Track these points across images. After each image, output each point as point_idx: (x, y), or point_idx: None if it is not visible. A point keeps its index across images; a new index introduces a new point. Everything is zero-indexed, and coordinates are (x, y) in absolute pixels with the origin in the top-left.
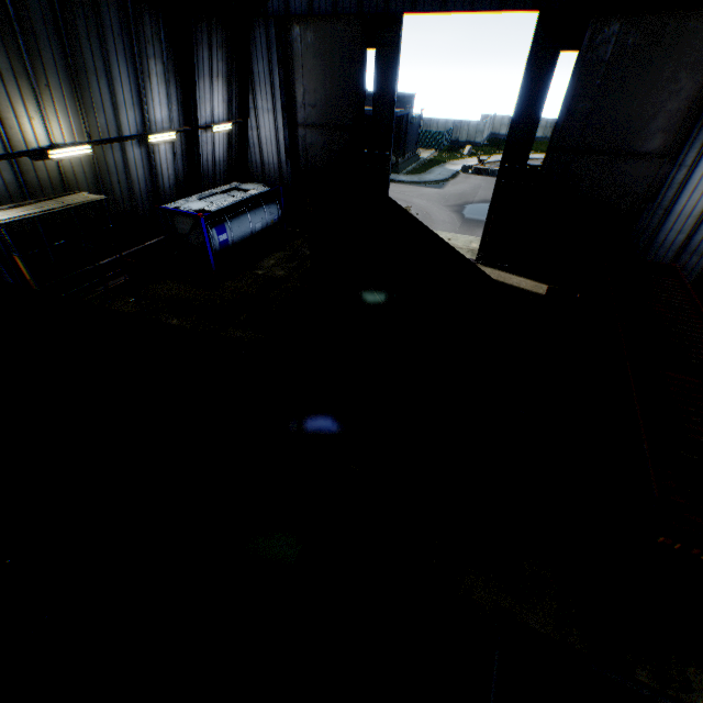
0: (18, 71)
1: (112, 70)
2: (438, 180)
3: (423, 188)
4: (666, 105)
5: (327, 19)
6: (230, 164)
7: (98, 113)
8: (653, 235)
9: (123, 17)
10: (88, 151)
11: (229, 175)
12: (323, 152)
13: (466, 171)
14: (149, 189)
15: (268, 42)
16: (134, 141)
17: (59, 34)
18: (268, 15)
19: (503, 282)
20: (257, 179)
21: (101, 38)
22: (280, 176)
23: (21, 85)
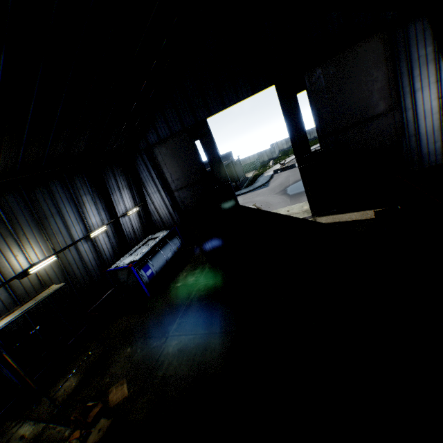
0: (5, 235)
1: (62, 210)
2: (264, 183)
3: (257, 191)
4: (373, 88)
5: (169, 138)
6: (143, 227)
7: (57, 235)
8: (418, 151)
9: (63, 183)
10: (54, 259)
11: (144, 233)
12: (192, 198)
13: (276, 172)
14: (98, 263)
15: (144, 161)
16: (82, 240)
17: (28, 206)
18: (140, 150)
19: (339, 221)
20: (161, 228)
21: (52, 198)
22: (173, 221)
23: (7, 241)
